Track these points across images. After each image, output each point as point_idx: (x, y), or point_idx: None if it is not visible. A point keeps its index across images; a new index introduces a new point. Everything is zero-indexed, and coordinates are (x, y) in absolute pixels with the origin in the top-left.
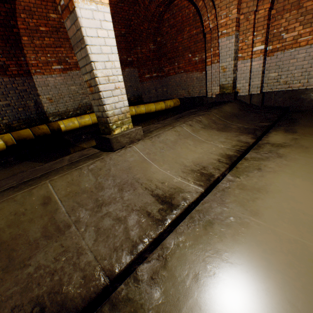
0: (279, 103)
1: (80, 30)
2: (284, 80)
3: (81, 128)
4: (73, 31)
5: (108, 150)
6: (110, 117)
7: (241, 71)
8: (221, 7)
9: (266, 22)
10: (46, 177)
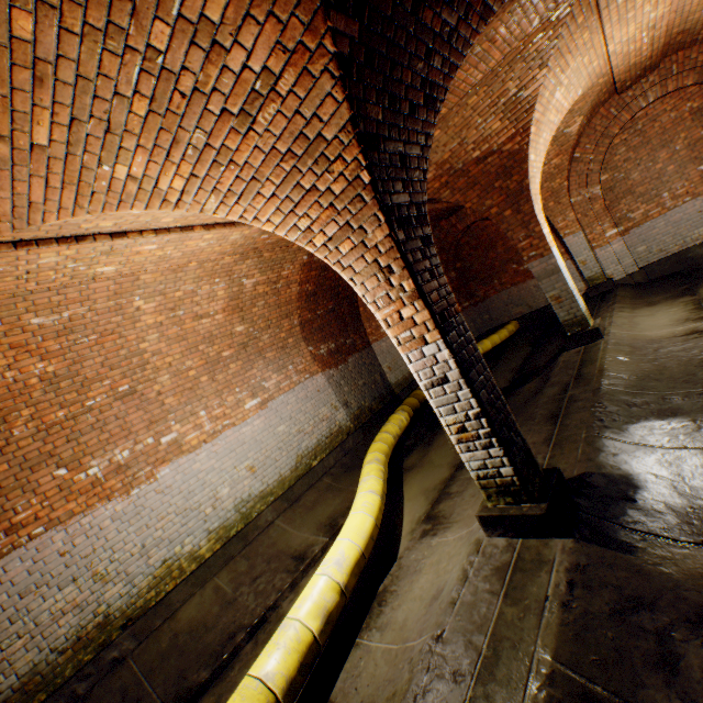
0: (667, 271)
1: (554, 263)
2: (657, 249)
3: None
4: (541, 267)
5: (593, 341)
6: (584, 314)
7: (603, 257)
8: (553, 215)
9: (607, 212)
10: (589, 359)
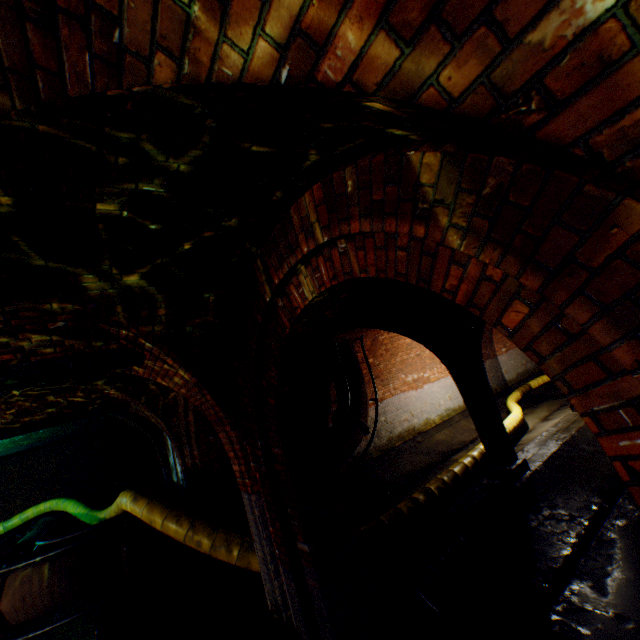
0: None
1: None
2: None
3: (532, 389)
4: None
5: None
6: None
7: None
8: None
9: None
10: None
